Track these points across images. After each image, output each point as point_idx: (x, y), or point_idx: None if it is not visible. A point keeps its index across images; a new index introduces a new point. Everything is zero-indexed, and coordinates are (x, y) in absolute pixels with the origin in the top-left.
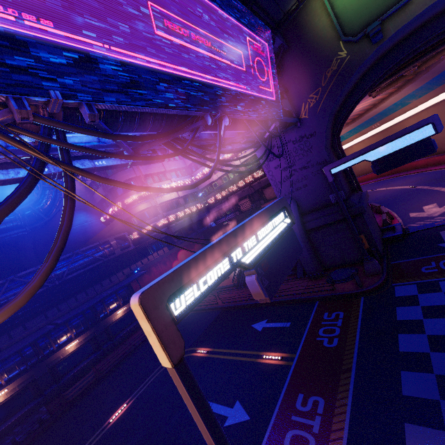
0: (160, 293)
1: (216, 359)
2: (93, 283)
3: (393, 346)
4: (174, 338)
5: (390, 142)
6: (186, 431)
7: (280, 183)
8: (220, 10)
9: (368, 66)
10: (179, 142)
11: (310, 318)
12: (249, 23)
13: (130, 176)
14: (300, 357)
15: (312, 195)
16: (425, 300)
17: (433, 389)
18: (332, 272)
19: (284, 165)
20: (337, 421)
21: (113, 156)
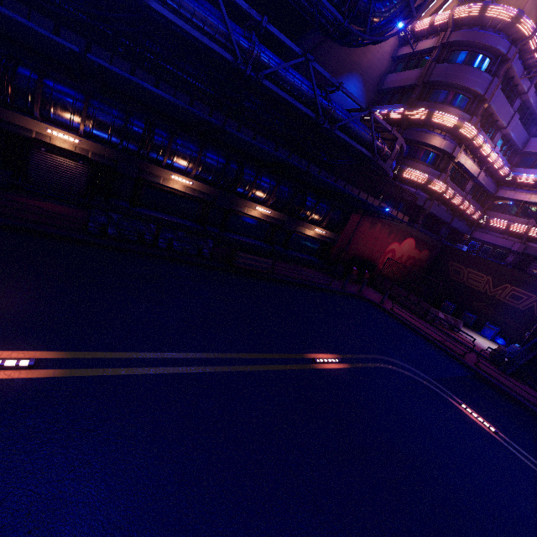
0: None
1: None
2: None
3: None
4: None
5: None
6: None
7: None
8: None
9: None
10: None
11: None
12: None
13: (478, 87)
14: None
15: None
16: None
17: None
18: None
19: None
20: None
21: None
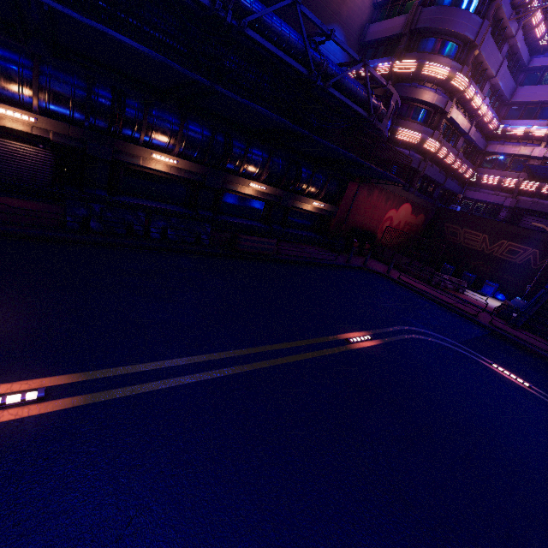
0: None
1: None
2: None
3: None
4: None
5: None
6: None
7: None
8: None
9: None
10: None
11: None
12: None
13: (468, 31)
14: None
15: None
16: None
17: None
18: None
19: None
20: None
21: None
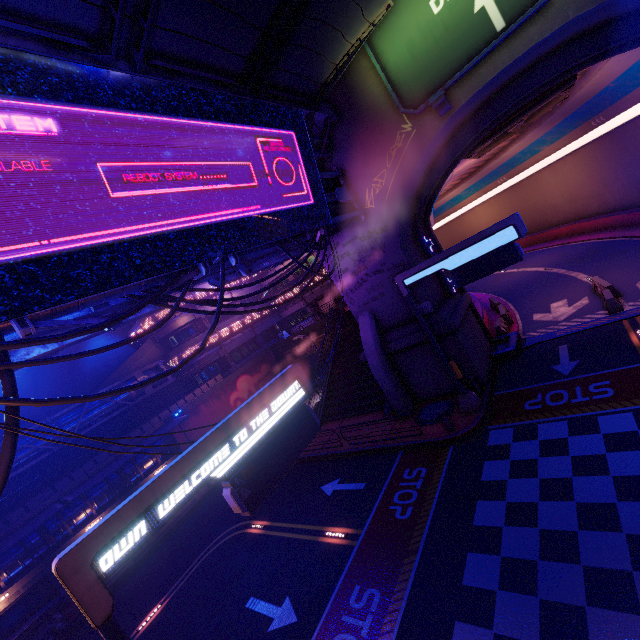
0: (84, 552)
1: (273, 538)
2: (120, 434)
3: (468, 518)
4: (99, 598)
5: (468, 247)
6: (225, 639)
7: (351, 292)
8: (211, 123)
9: (446, 137)
10: (179, 286)
11: (388, 476)
12: (263, 118)
13: None
14: (366, 533)
15: (392, 306)
16: (517, 452)
17: (494, 576)
18: (425, 408)
19: (354, 268)
20: (388, 621)
21: (63, 360)
